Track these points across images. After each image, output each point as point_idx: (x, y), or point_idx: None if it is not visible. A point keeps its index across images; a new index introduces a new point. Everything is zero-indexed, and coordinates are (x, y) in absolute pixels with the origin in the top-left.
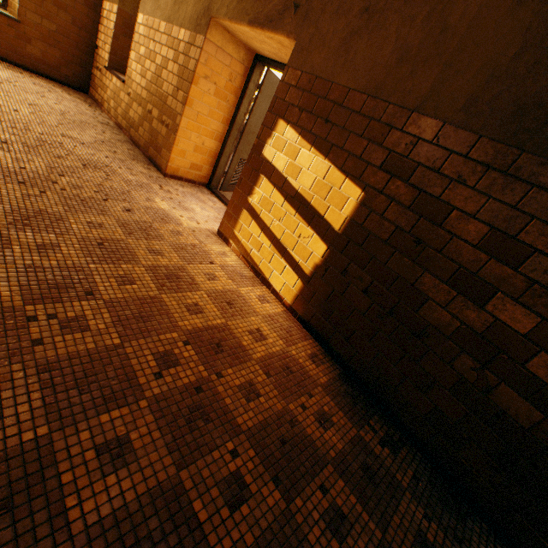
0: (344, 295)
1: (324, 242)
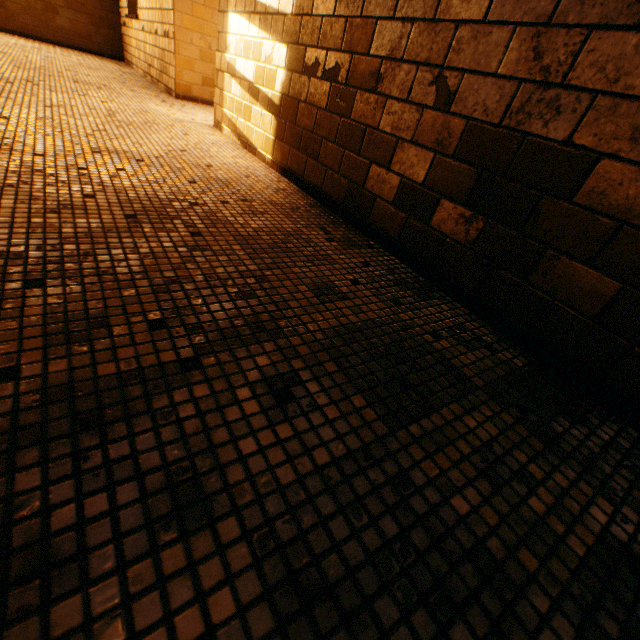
0: (308, 100)
1: (284, 44)
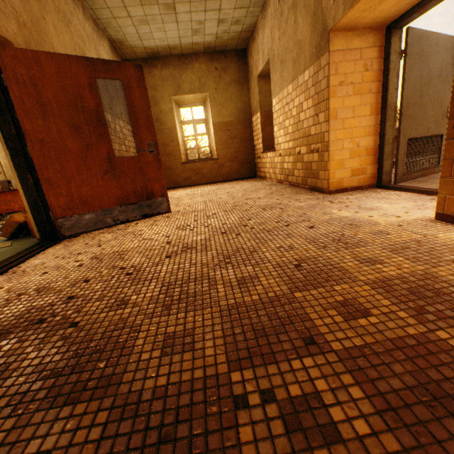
0: None
1: None
